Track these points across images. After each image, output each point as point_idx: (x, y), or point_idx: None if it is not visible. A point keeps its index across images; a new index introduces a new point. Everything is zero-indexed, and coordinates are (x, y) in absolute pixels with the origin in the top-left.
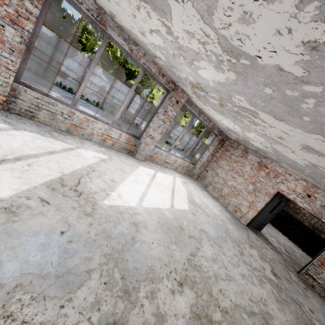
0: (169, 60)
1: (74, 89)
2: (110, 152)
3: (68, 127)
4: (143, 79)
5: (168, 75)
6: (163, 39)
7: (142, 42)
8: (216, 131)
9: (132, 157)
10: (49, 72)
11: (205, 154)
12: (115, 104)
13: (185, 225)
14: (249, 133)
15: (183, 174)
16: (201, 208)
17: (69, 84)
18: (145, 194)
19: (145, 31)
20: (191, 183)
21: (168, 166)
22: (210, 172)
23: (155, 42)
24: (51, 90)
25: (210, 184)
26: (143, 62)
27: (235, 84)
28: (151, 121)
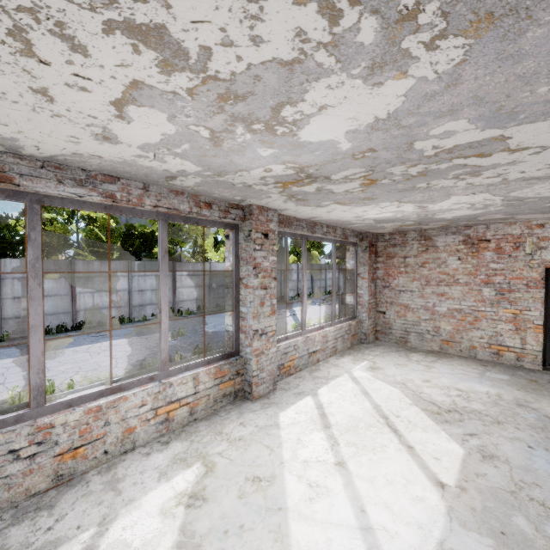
0: (207, 160)
1: (69, 322)
2: (198, 438)
3: (53, 470)
4: (172, 235)
5: (218, 198)
6: (163, 107)
7: (122, 162)
8: (352, 238)
9: (248, 402)
10: (7, 325)
11: (361, 287)
12: (151, 299)
13: (536, 537)
14: (439, 204)
15: (350, 349)
16: (465, 411)
17: (55, 319)
18: (365, 520)
19: (106, 121)
20: (381, 357)
21: (320, 357)
22: (390, 311)
23: (150, 138)
24: (21, 354)
25: (408, 333)
26: (152, 205)
27: (446, 87)
28: (238, 304)
